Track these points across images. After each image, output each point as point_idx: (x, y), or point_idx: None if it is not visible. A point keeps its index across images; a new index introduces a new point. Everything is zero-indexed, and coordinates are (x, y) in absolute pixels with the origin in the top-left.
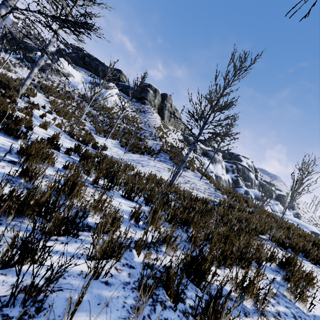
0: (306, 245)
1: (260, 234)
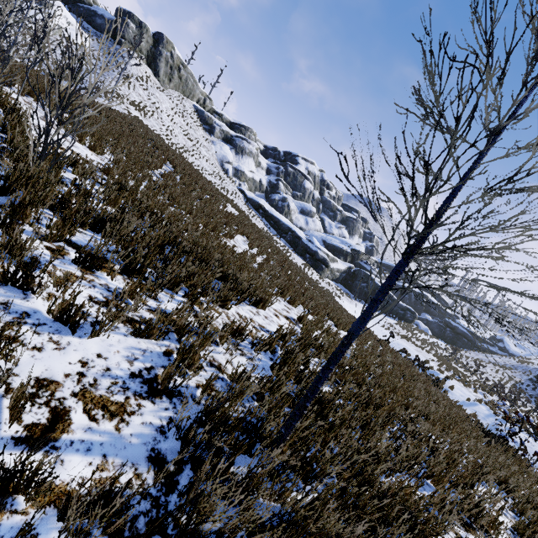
0: None
1: None
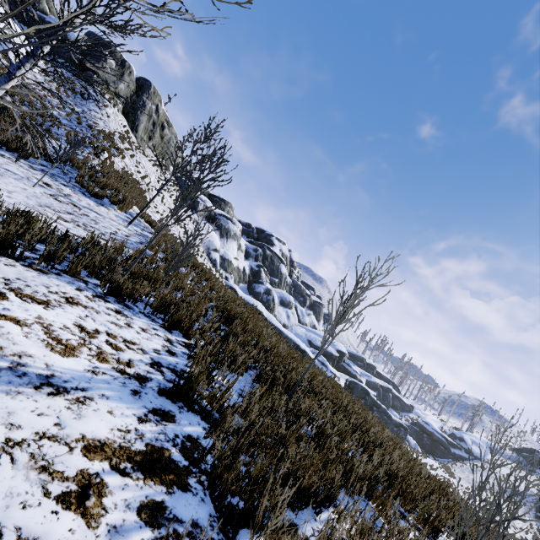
0: (180, 303)
1: (97, 279)
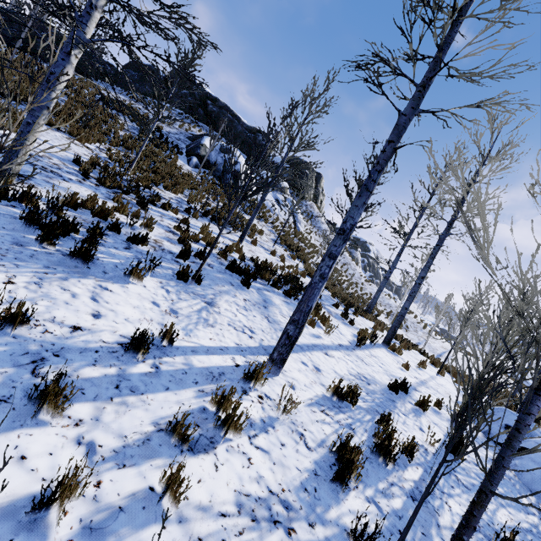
0: None
1: None
